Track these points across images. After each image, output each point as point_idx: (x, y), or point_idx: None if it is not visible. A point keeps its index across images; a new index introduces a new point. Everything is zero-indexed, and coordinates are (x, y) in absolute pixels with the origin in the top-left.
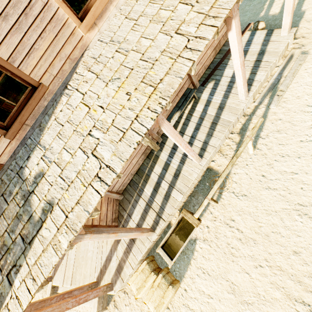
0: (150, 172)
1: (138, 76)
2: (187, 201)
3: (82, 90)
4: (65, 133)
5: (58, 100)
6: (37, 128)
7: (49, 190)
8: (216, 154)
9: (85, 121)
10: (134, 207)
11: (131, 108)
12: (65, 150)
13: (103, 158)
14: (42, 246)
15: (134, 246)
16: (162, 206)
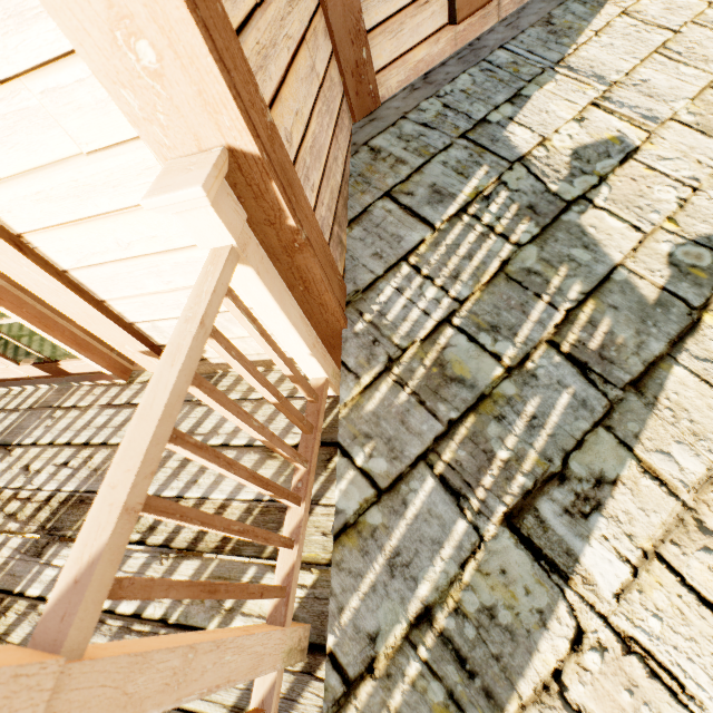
0: None
1: None
2: None
3: None
4: (698, 51)
5: None
6: (534, 27)
7: (689, 202)
8: None
9: None
10: None
11: None
12: None
13: None
14: None
15: None
16: None
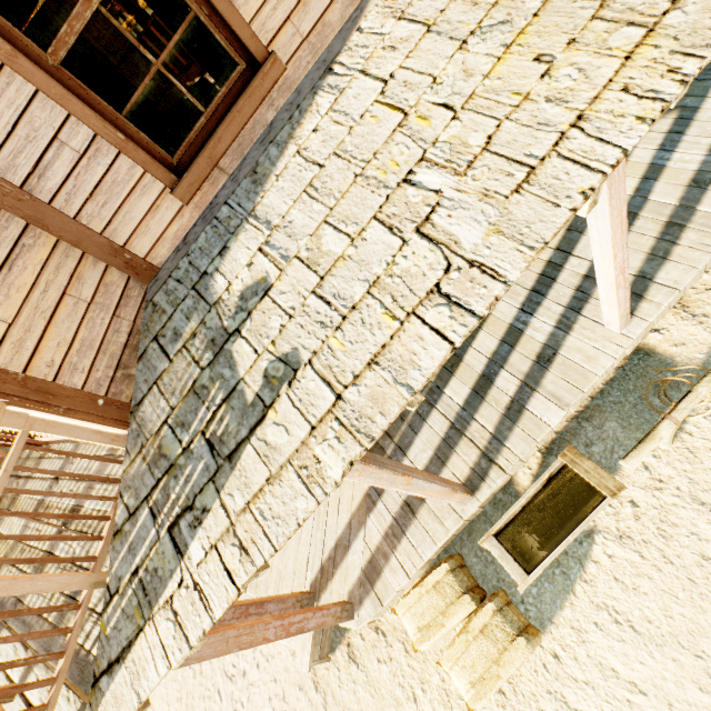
0: (464, 348)
1: (578, 4)
2: (567, 431)
3: (380, 72)
4: (328, 185)
5: (306, 104)
6: (246, 179)
7: (285, 328)
8: (666, 314)
9: (392, 148)
10: (416, 431)
11: (555, 99)
12: (329, 228)
13: (457, 242)
14: (266, 469)
15: (413, 525)
16: (498, 436)
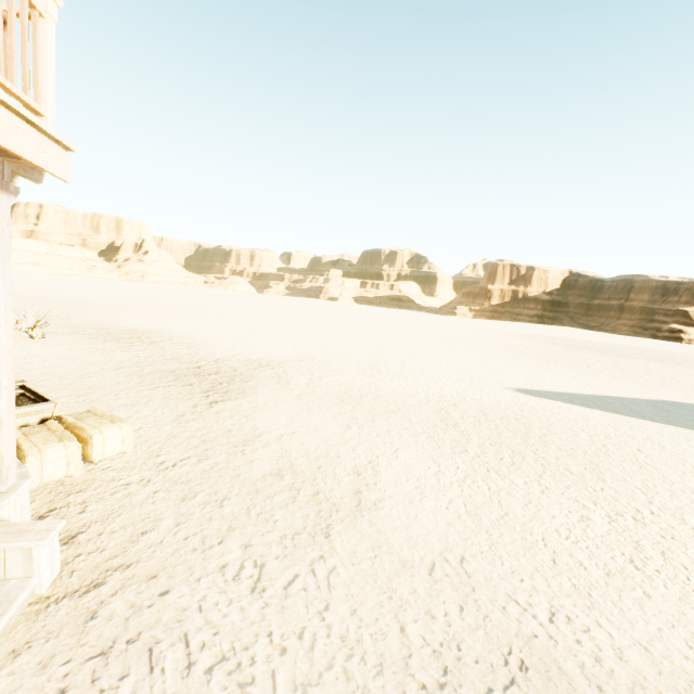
0: None
1: None
2: None
3: None
4: None
5: None
6: None
7: None
8: None
9: None
10: None
11: None
12: None
13: None
14: None
15: None
16: None
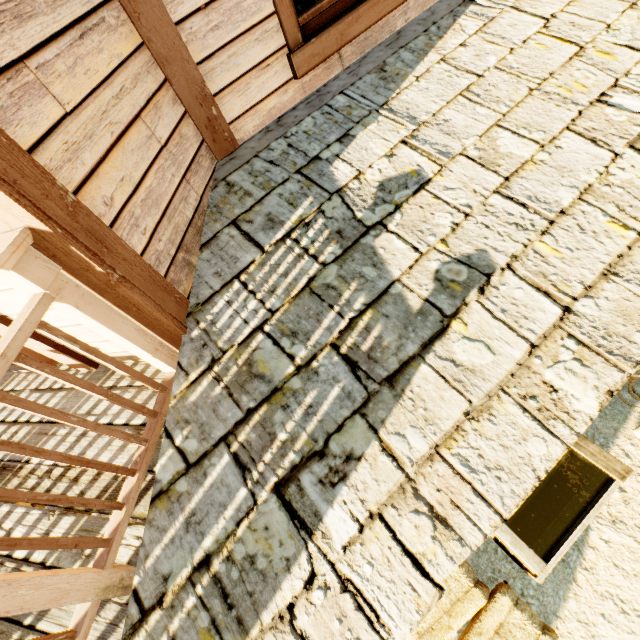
0: None
1: None
2: None
3: (537, 11)
4: (493, 93)
5: (446, 23)
6: (369, 74)
7: (460, 226)
8: None
9: (573, 71)
10: None
11: None
12: (504, 132)
13: None
14: (461, 398)
15: None
16: None
